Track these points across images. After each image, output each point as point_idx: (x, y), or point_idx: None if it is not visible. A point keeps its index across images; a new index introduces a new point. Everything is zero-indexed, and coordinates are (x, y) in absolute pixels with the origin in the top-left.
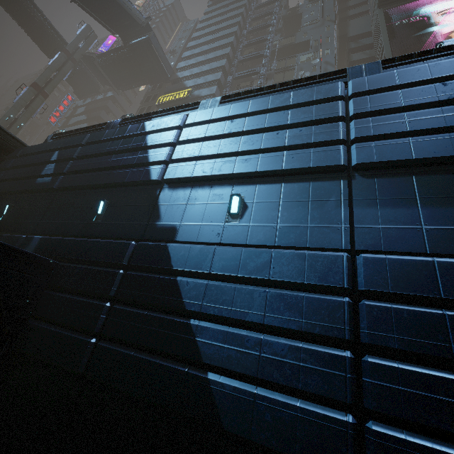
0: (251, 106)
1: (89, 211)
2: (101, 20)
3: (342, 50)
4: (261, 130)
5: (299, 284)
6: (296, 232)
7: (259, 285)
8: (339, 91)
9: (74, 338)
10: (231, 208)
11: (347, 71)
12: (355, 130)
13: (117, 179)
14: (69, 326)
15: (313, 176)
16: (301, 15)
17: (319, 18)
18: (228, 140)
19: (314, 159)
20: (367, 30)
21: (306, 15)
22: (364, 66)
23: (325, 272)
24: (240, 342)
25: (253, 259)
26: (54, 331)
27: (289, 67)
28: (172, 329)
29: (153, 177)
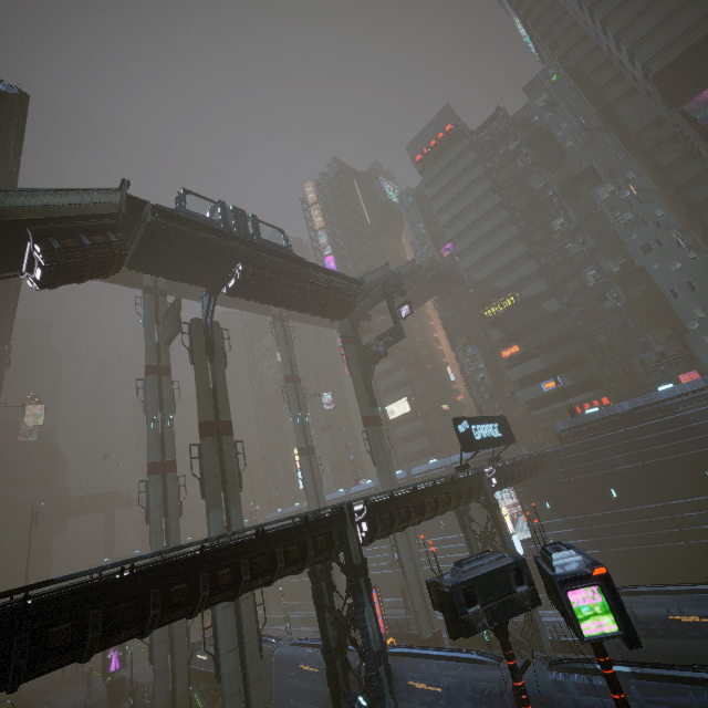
0: None
1: (700, 478)
2: None
3: (626, 141)
4: None
5: None
6: None
7: None
8: None
9: None
10: None
11: None
12: None
13: (705, 457)
14: None
15: None
16: (547, 131)
17: (583, 133)
18: None
19: None
20: (653, 117)
21: (558, 133)
22: None
23: None
24: None
25: None
26: None
27: (594, 210)
28: None
29: None
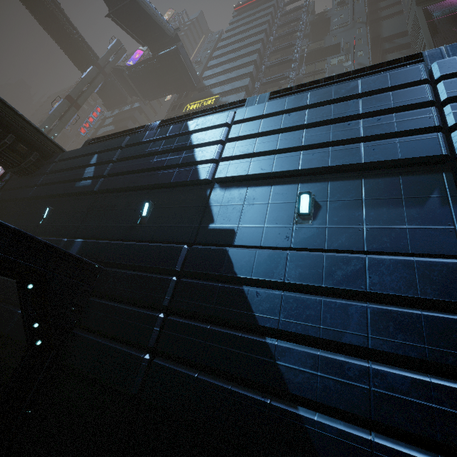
0: (311, 98)
1: (133, 213)
2: (132, 33)
3: (375, 51)
4: (326, 122)
5: (410, 299)
6: (391, 235)
7: (351, 298)
8: (422, 74)
9: (125, 353)
10: (300, 208)
11: (424, 55)
12: (453, 115)
13: (162, 179)
14: (118, 338)
15: (402, 170)
16: (329, 20)
17: (349, 20)
18: (287, 135)
19: (403, 149)
20: (403, 29)
21: (334, 19)
22: (444, 48)
23: (448, 285)
24: (339, 371)
25: (340, 267)
26: (102, 343)
27: (319, 70)
28: (243, 348)
29: (203, 177)
